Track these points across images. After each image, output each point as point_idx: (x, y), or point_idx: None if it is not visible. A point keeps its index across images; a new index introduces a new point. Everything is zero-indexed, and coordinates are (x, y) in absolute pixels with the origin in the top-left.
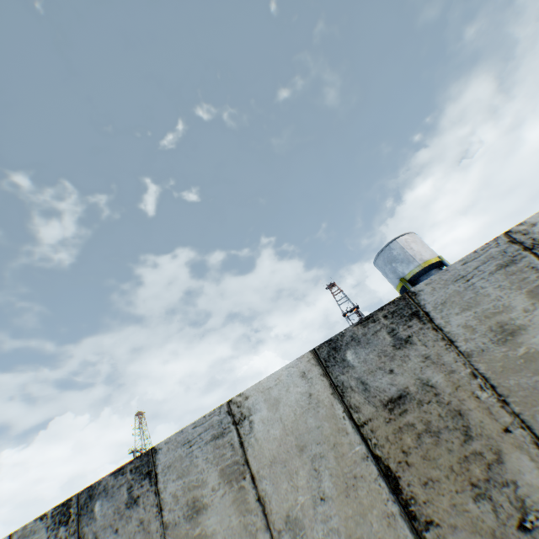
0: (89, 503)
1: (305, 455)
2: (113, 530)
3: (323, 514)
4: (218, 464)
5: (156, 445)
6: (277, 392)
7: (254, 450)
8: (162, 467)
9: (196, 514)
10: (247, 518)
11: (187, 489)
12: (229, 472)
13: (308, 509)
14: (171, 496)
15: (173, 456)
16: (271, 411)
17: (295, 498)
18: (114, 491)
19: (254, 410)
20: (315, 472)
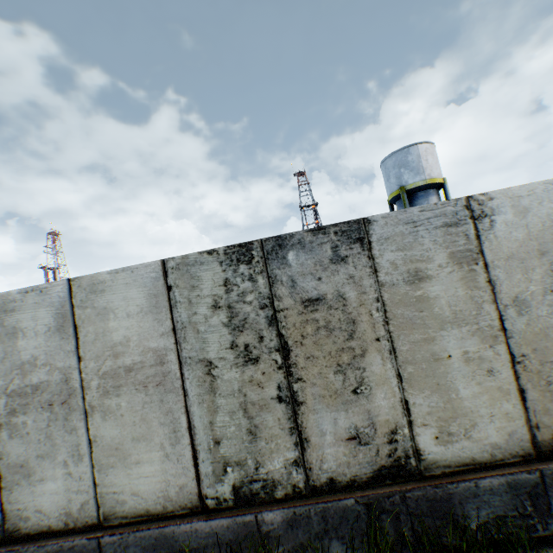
0: (278, 251)
1: (544, 259)
2: (314, 278)
3: (549, 301)
4: (448, 248)
5: (369, 217)
6: (527, 203)
7: (491, 245)
8: (377, 238)
9: (418, 281)
10: (473, 293)
11: (408, 261)
12: (459, 257)
13: (536, 297)
14: (389, 263)
15: (392, 231)
16: (517, 217)
17: (525, 287)
18: (312, 247)
19: (497, 212)
20: (550, 273)
